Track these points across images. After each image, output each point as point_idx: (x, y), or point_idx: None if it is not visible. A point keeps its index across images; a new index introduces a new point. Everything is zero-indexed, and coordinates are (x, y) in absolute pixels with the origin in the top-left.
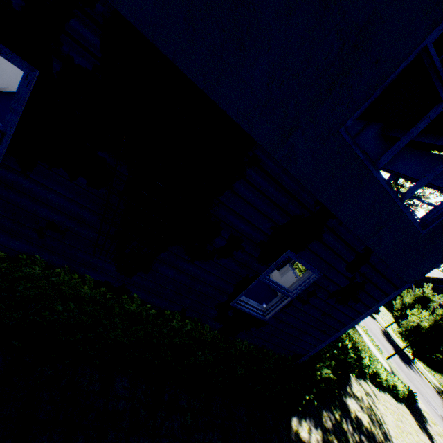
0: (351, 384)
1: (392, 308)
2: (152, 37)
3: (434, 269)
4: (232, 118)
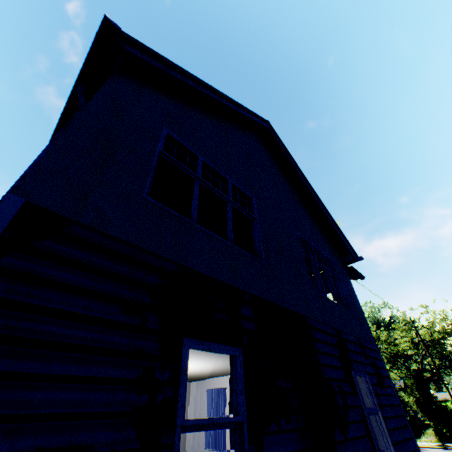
0: None
1: None
2: (262, 295)
3: None
4: (294, 311)
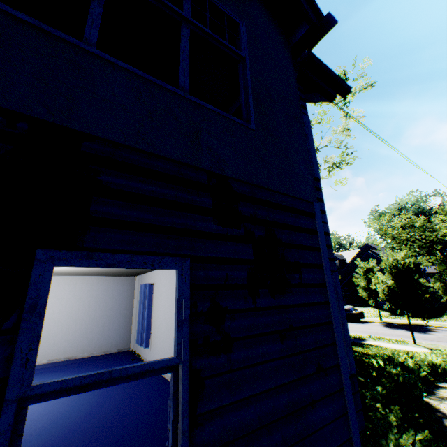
0: (441, 411)
1: (365, 302)
2: None
3: (348, 252)
4: None
